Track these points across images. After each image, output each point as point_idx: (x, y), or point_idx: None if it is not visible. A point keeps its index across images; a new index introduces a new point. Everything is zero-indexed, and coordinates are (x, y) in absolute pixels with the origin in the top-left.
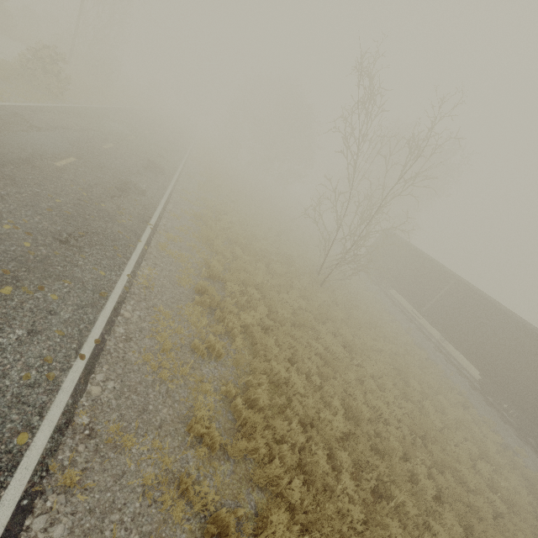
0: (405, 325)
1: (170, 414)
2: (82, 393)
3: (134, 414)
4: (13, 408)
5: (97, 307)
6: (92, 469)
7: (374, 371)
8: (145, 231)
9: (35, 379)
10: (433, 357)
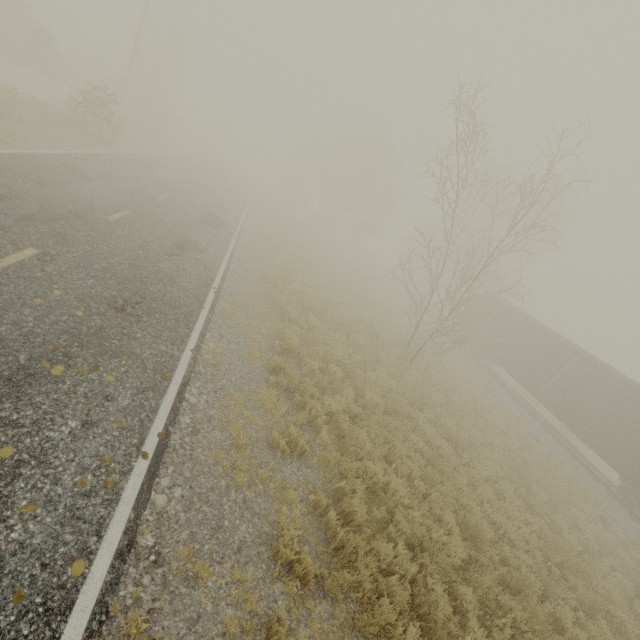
0: (516, 412)
1: (249, 532)
2: (146, 504)
3: (208, 532)
4: (67, 525)
5: (159, 390)
6: (160, 610)
7: (488, 474)
8: (207, 296)
9: (91, 486)
10: (556, 454)
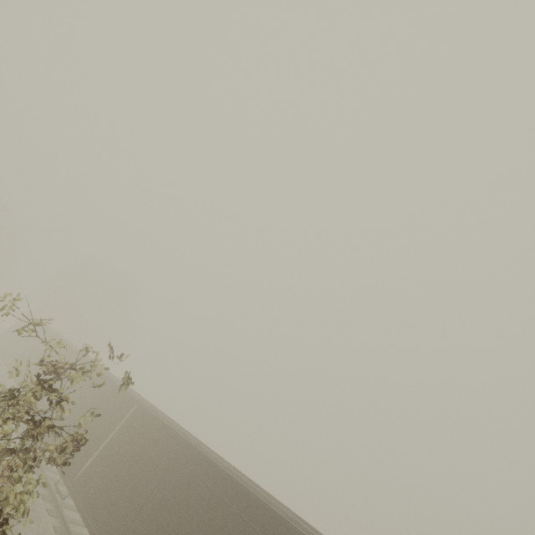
0: None
1: None
2: None
3: None
4: None
5: None
6: None
7: None
8: None
9: None
10: None
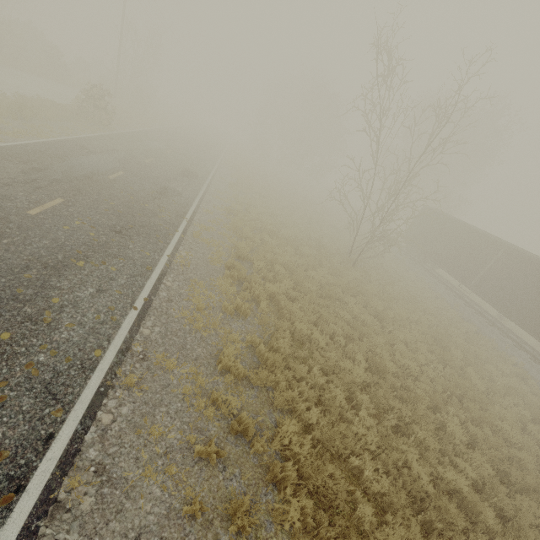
0: (452, 302)
1: (204, 352)
2: (137, 332)
3: (176, 349)
4: (91, 335)
5: (144, 277)
6: (145, 379)
7: (407, 338)
8: (181, 224)
9: (104, 319)
10: (485, 331)
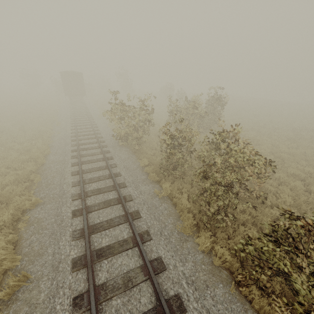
0: None
1: None
2: None
3: None
4: None
5: None
6: None
7: None
8: None
9: None
10: None
